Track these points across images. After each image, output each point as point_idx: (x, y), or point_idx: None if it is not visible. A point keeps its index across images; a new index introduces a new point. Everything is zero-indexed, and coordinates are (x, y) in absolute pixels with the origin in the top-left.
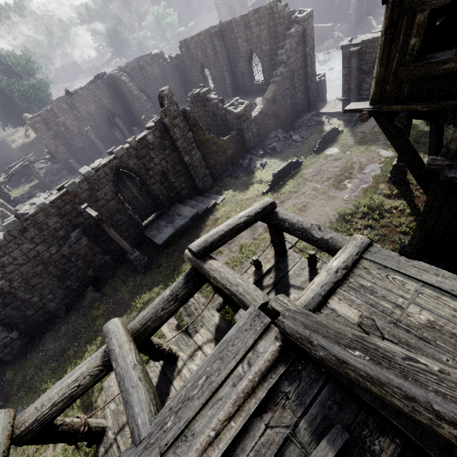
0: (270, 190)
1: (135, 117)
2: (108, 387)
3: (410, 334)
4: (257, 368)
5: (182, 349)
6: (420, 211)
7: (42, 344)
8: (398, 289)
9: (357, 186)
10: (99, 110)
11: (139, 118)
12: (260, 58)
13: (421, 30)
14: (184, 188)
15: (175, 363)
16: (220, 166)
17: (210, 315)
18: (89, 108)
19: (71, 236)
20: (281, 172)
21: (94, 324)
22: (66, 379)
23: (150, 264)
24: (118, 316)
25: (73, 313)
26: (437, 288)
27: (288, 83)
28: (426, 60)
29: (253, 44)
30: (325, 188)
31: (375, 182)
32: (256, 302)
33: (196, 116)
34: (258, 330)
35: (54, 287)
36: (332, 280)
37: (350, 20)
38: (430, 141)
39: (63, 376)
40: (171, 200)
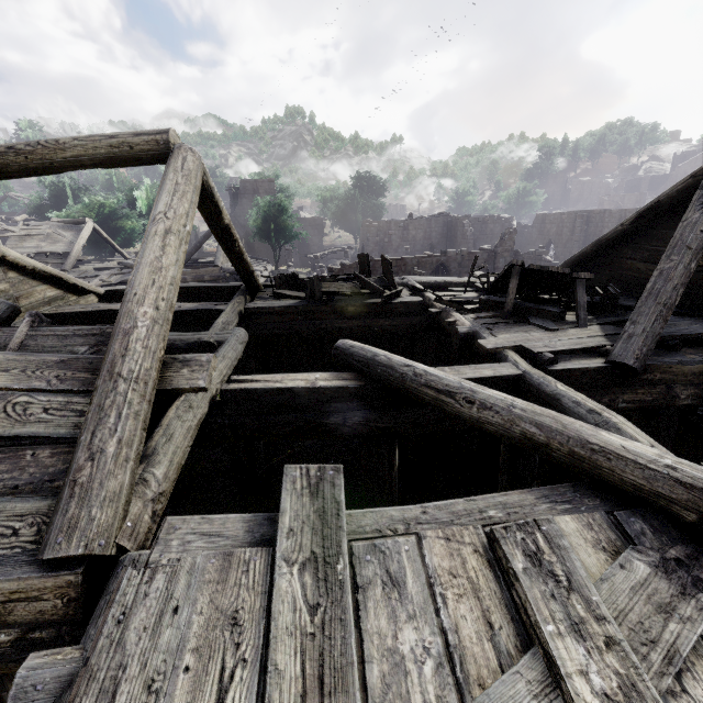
0: None
1: None
2: None
3: None
4: None
5: None
6: None
7: None
8: None
9: None
10: (424, 239)
11: None
12: None
13: None
14: None
15: None
16: None
17: None
18: (417, 235)
19: None
20: None
21: None
22: None
23: None
24: None
25: None
26: None
27: None
28: None
29: None
30: None
31: None
32: None
33: None
34: None
35: None
36: None
37: None
38: None
39: None
40: None
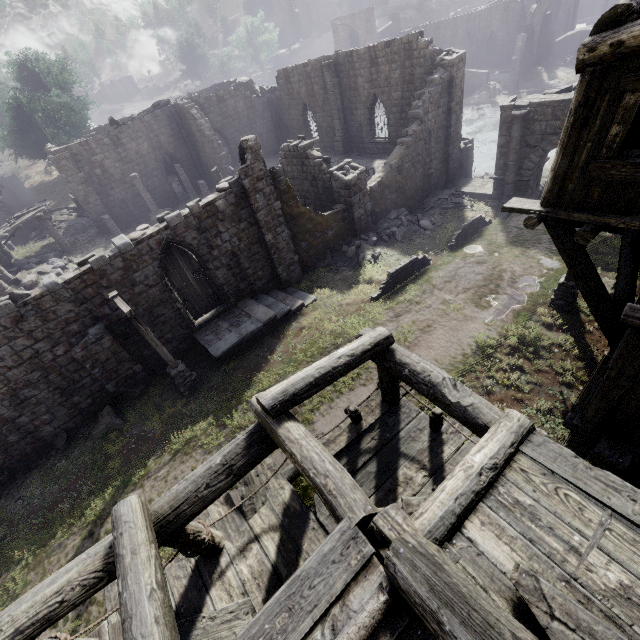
0: (383, 295)
1: (203, 166)
2: (111, 584)
3: (593, 607)
4: (346, 639)
5: (230, 537)
6: (593, 355)
7: (25, 487)
8: (573, 517)
9: (506, 306)
10: (154, 150)
11: (209, 168)
12: (386, 107)
13: (629, 116)
14: (261, 277)
15: (217, 559)
16: (314, 252)
17: (277, 487)
18: (140, 147)
19: (89, 333)
20: (400, 272)
21: (106, 466)
22: (43, 588)
23: (198, 384)
24: (142, 458)
25: (78, 444)
26: (634, 523)
27: (422, 146)
28: (631, 158)
29: (379, 87)
30: (461, 302)
31: (531, 303)
32: (353, 513)
33: (289, 177)
34: (352, 565)
35: (54, 404)
36: (473, 488)
37: (513, 69)
38: (620, 264)
39: (49, 543)
40: (239, 293)
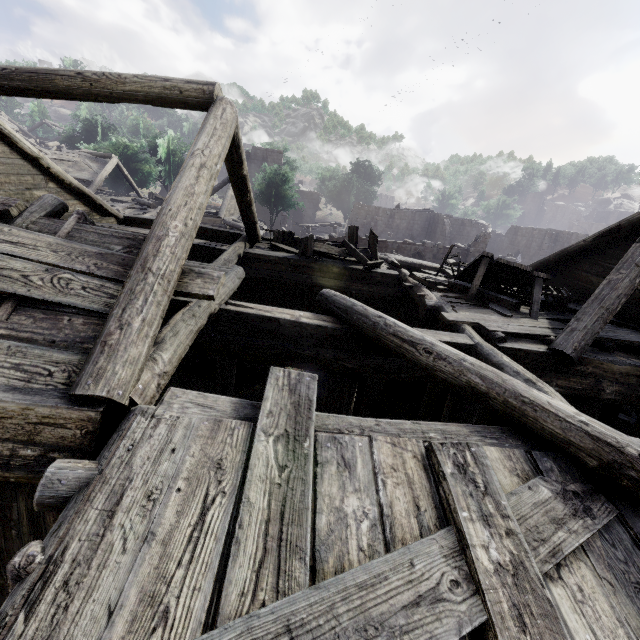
0: None
1: None
2: None
3: None
4: None
5: None
6: None
7: None
8: None
9: None
10: (406, 229)
11: None
12: None
13: None
14: None
15: None
16: None
17: None
18: (401, 224)
19: None
20: None
21: None
22: None
23: None
24: None
25: None
26: None
27: None
28: None
29: None
30: None
31: None
32: None
33: None
34: None
35: None
36: None
37: None
38: None
39: None
40: None
